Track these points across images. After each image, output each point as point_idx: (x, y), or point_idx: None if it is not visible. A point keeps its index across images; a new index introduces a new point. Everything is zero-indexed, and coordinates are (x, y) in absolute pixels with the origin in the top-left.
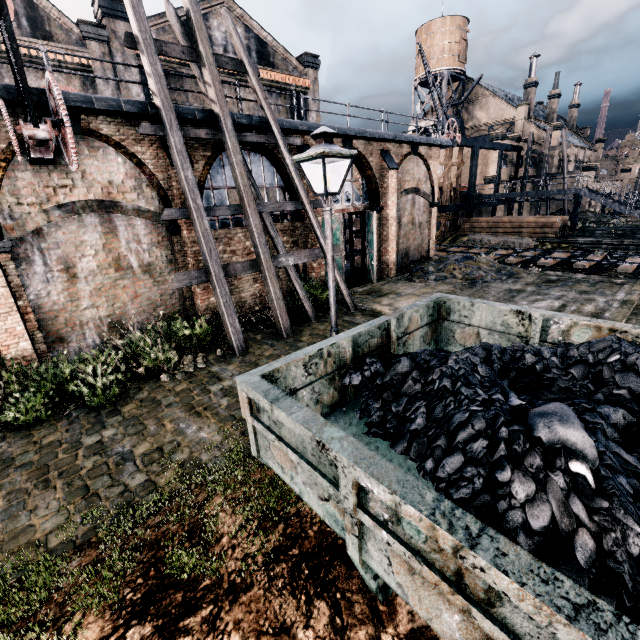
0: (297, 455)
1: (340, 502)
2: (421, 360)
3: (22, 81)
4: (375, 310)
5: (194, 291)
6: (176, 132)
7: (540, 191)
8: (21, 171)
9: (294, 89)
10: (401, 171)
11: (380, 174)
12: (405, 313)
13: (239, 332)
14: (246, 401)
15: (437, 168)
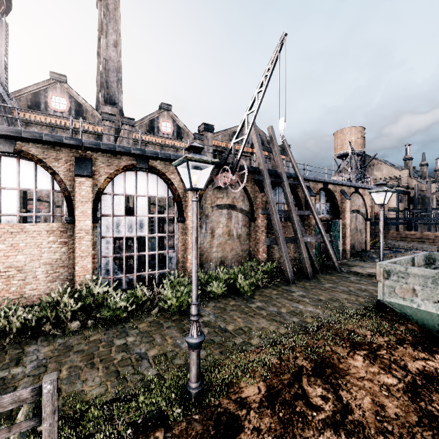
0: (421, 286)
1: None
2: None
3: (238, 161)
4: (354, 272)
5: (256, 250)
6: (268, 179)
7: (432, 217)
8: (209, 191)
9: None
10: (350, 200)
11: (340, 201)
12: (417, 256)
13: (291, 271)
14: (382, 272)
15: (368, 200)
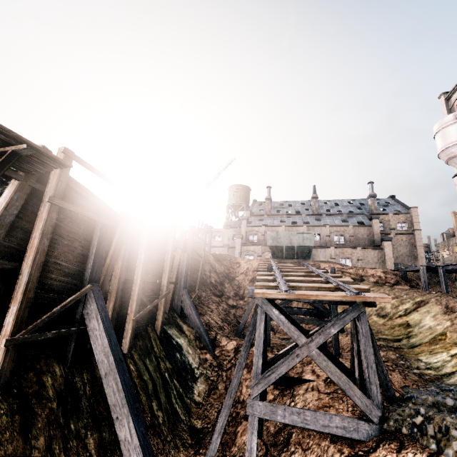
0: None
1: None
2: None
3: None
4: None
5: None
6: None
7: None
8: None
9: None
10: None
11: None
12: None
13: None
14: None
15: None
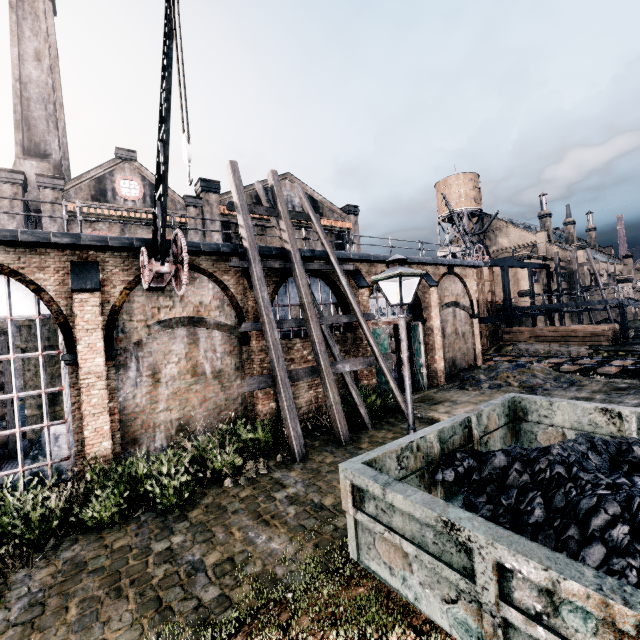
0: (414, 545)
1: (477, 596)
2: (517, 454)
3: (162, 236)
4: (432, 418)
5: (256, 396)
6: (258, 264)
7: (579, 302)
8: (138, 296)
9: (338, 230)
10: (440, 288)
11: (421, 291)
12: (483, 411)
13: (300, 436)
14: (349, 490)
15: (473, 284)
